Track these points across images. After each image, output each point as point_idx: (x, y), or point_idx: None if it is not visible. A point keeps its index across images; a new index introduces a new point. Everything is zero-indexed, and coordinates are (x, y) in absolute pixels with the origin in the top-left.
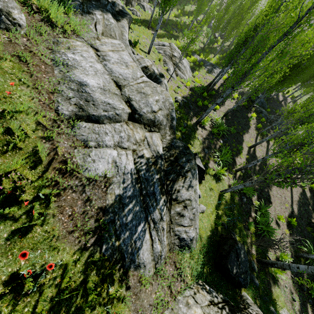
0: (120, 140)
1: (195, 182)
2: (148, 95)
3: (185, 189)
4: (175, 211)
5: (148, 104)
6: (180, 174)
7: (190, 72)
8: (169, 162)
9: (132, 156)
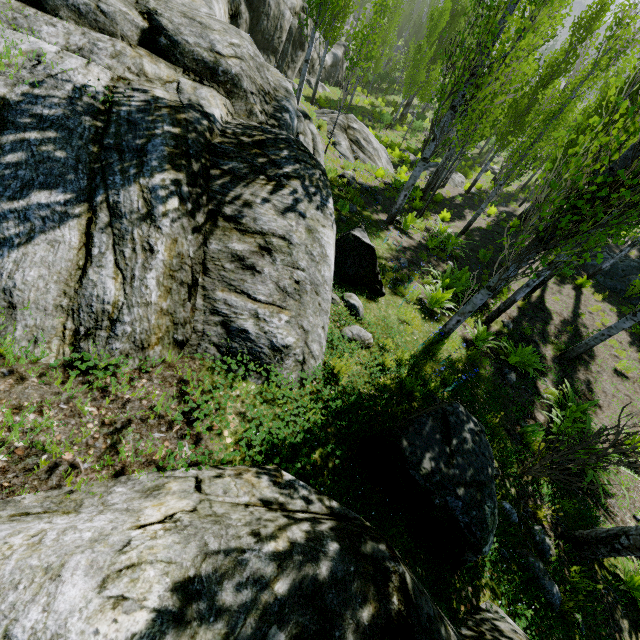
0: (90, 48)
1: (313, 213)
2: (212, 30)
3: (275, 209)
4: (225, 248)
5: (206, 38)
6: (263, 173)
7: (389, 165)
8: (233, 140)
9: (111, 80)
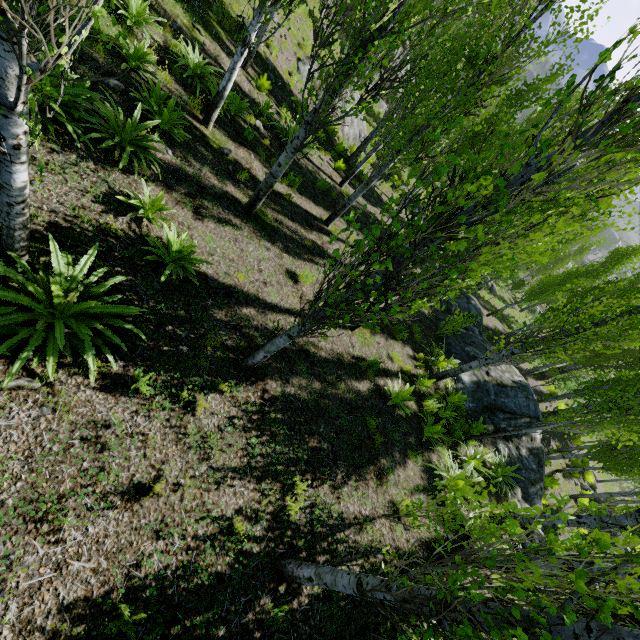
0: None
1: None
2: None
3: None
4: None
5: None
6: None
7: (356, 143)
8: None
9: None
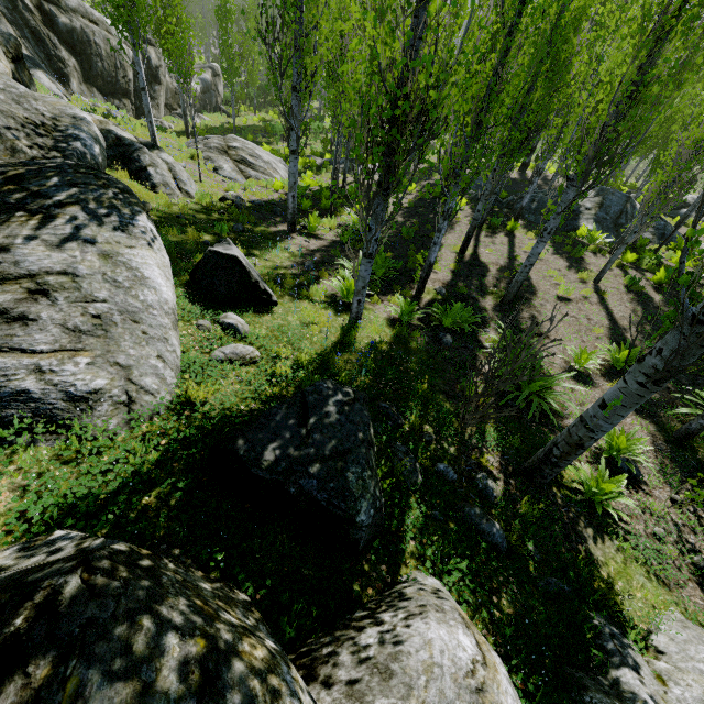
0: None
1: (108, 236)
2: None
3: (46, 244)
4: None
5: None
6: (21, 209)
7: None
8: None
9: None
